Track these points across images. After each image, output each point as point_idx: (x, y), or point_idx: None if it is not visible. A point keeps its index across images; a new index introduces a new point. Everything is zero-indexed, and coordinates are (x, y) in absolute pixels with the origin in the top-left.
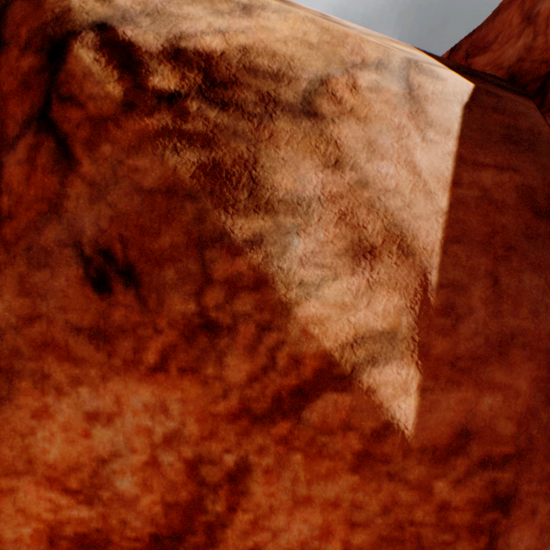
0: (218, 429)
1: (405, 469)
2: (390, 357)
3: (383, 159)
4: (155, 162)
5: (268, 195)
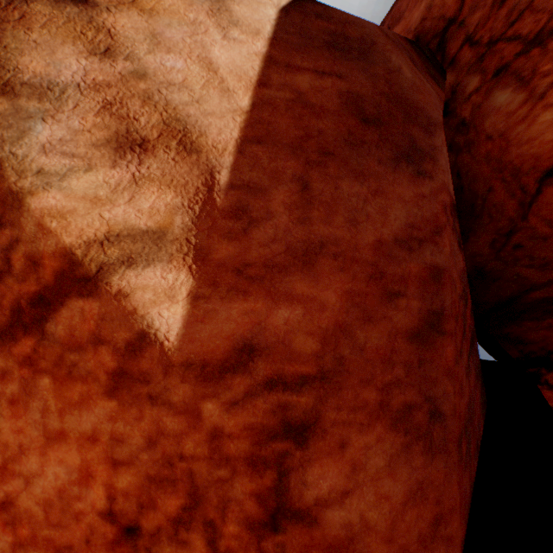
0: None
1: (168, 390)
2: (155, 260)
3: (170, 52)
4: None
5: (9, 77)
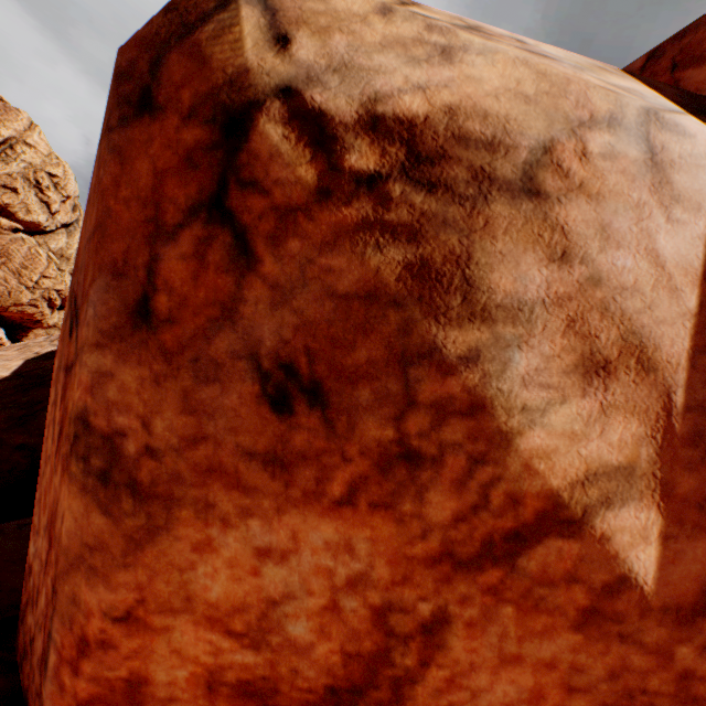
0: (413, 573)
1: (640, 630)
2: (627, 498)
3: (619, 248)
4: (353, 262)
5: (484, 299)
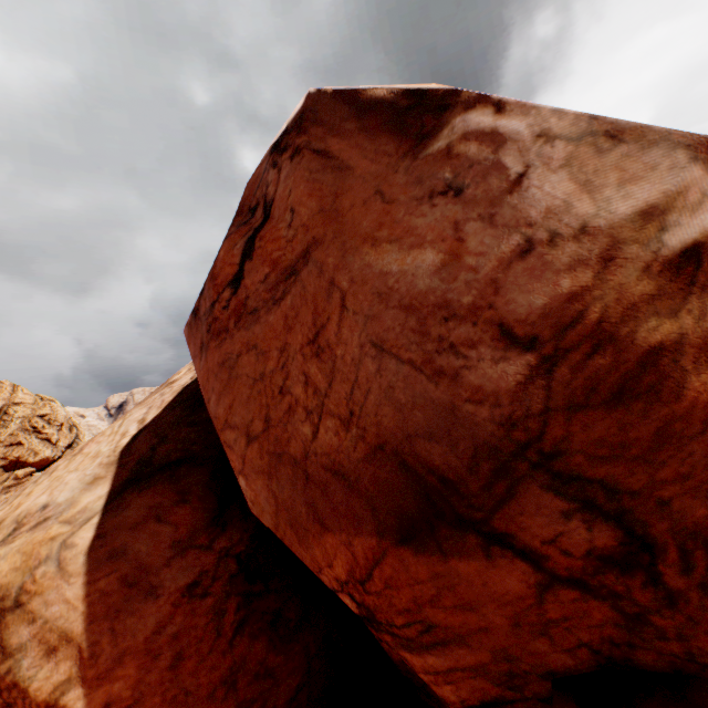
0: None
1: None
2: (71, 688)
3: (54, 605)
4: None
5: (11, 649)
